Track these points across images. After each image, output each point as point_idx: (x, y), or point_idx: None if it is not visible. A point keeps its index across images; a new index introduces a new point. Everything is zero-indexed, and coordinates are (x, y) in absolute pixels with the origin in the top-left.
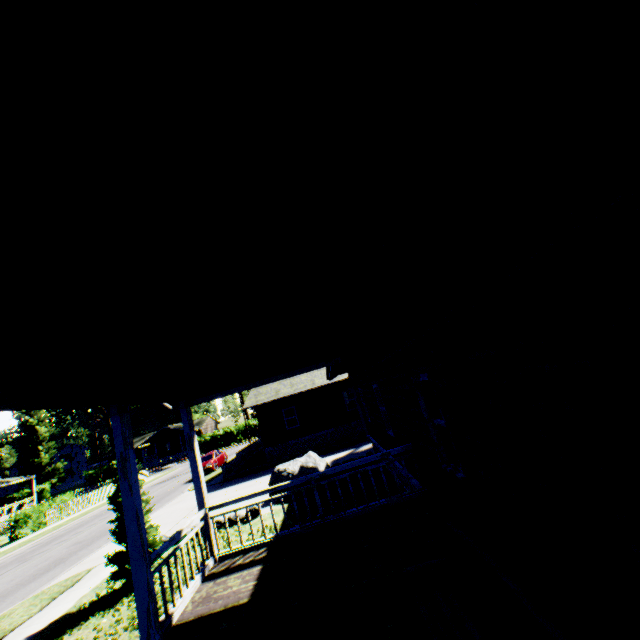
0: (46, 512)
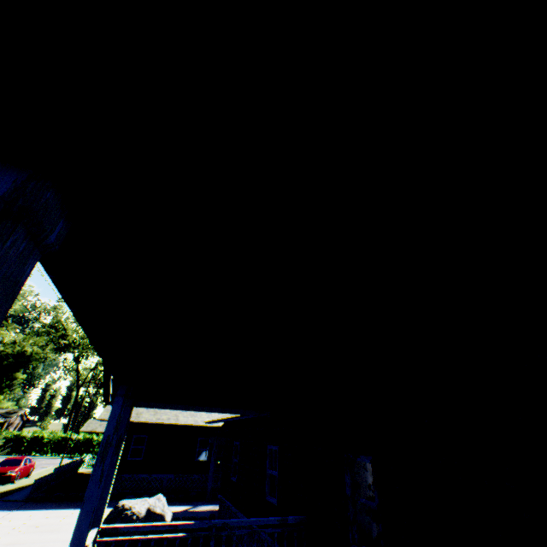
0: None
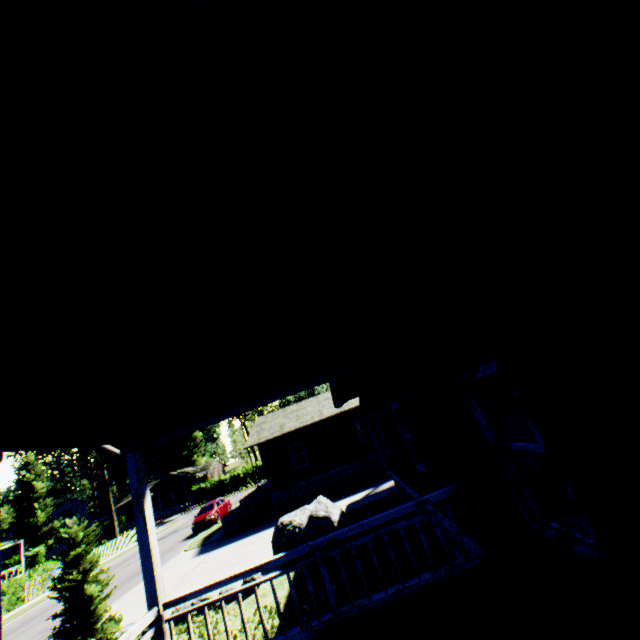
0: (25, 585)
